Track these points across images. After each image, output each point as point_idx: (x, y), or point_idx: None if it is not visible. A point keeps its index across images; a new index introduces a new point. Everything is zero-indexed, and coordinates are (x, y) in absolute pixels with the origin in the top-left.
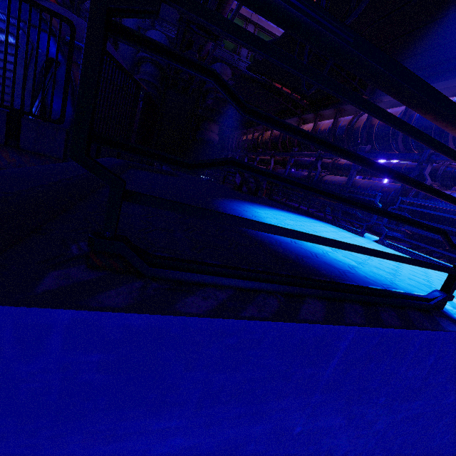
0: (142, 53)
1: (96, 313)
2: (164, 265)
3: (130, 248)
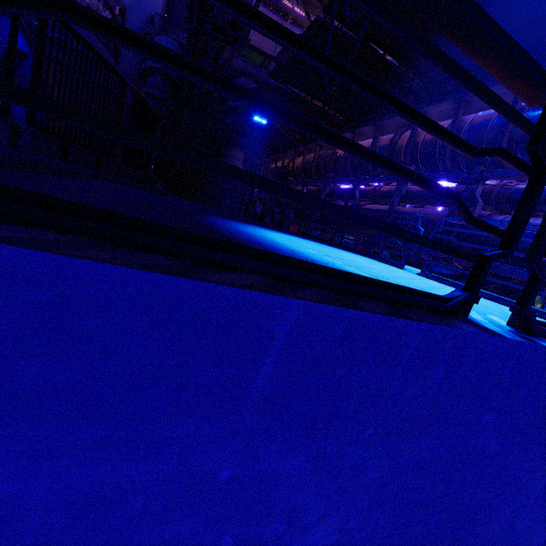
0: (149, 63)
1: None
2: None
3: None
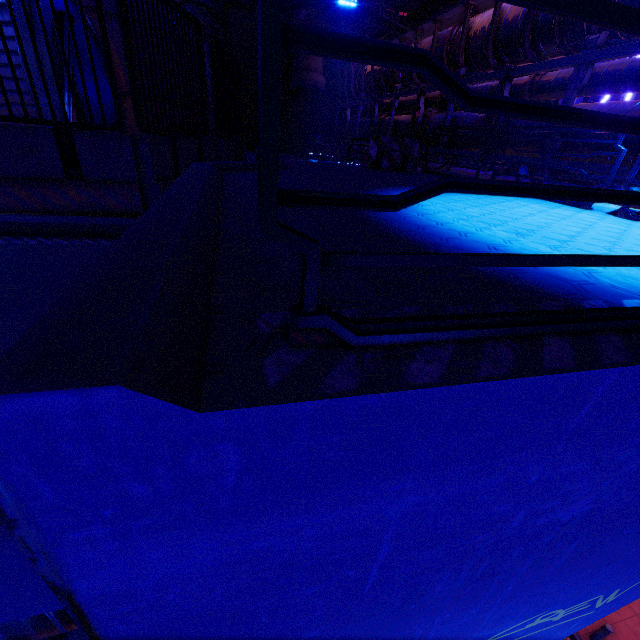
0: None
1: (335, 399)
2: (370, 330)
3: (334, 319)
